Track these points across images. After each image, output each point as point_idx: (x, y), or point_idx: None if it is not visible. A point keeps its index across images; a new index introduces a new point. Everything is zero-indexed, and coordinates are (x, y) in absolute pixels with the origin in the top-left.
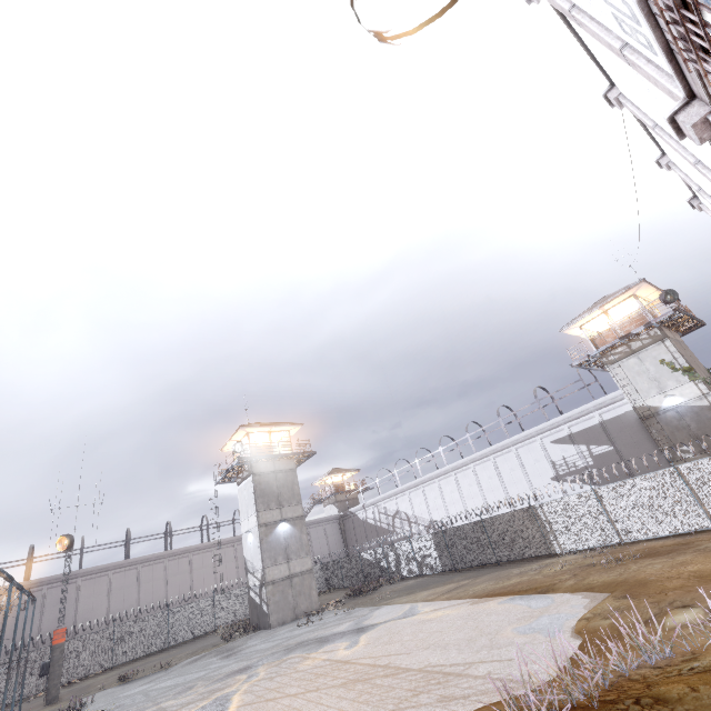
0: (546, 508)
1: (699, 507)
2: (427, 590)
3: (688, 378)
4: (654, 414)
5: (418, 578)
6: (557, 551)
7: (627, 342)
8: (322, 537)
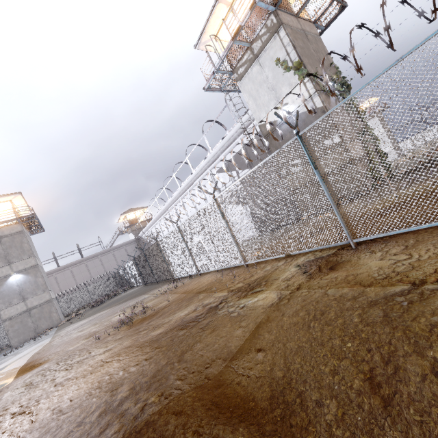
0: (163, 243)
1: (234, 242)
2: (91, 316)
3: (297, 77)
4: (273, 130)
5: (136, 288)
6: (174, 277)
7: (250, 45)
8: (125, 254)
